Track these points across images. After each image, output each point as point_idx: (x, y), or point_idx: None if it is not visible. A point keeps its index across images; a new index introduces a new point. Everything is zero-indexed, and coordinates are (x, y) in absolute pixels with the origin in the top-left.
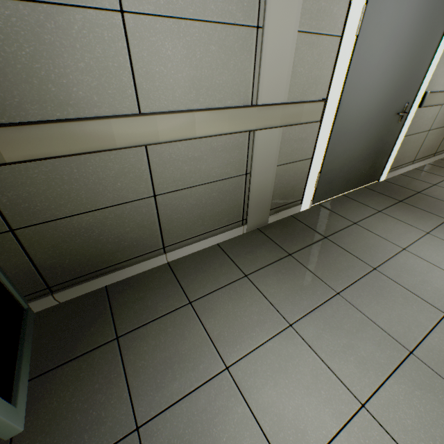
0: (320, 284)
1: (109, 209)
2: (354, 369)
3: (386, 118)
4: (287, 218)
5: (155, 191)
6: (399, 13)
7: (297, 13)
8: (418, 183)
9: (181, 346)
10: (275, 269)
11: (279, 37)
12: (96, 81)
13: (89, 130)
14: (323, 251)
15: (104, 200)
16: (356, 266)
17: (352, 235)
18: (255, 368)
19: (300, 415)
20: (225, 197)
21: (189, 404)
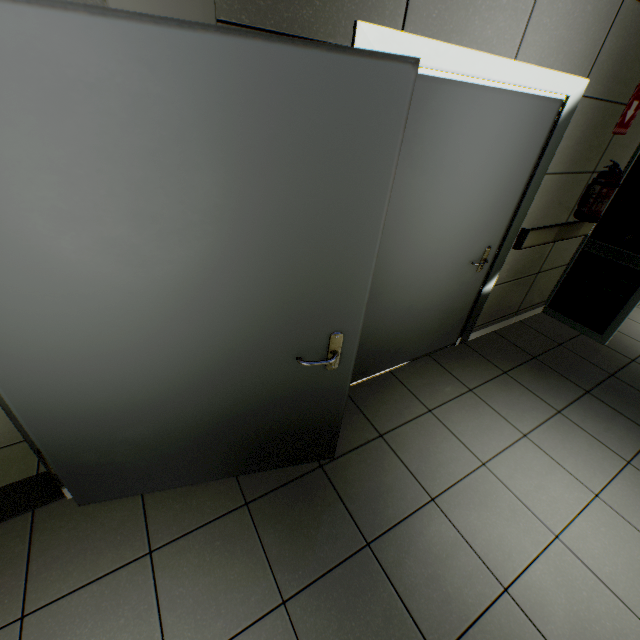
0: None
1: None
2: None
3: None
4: None
5: None
6: None
7: None
8: None
9: (636, 328)
10: None
11: None
12: None
13: None
14: None
15: None
16: None
17: None
18: None
19: None
20: None
21: None
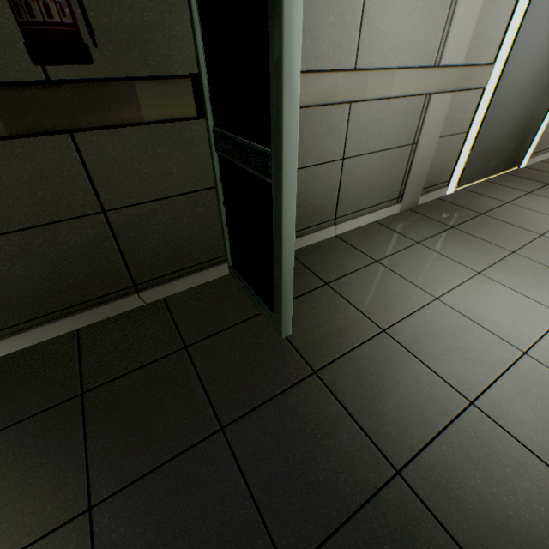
0: (492, 247)
1: (310, 168)
2: (548, 297)
3: (540, 90)
4: (435, 201)
5: (344, 154)
6: None
7: None
8: None
9: (387, 287)
10: (444, 238)
11: None
12: (335, 35)
13: (323, 83)
14: (485, 224)
15: (309, 158)
16: (522, 234)
17: (509, 212)
18: (461, 298)
19: (513, 322)
20: (391, 168)
21: (417, 318)
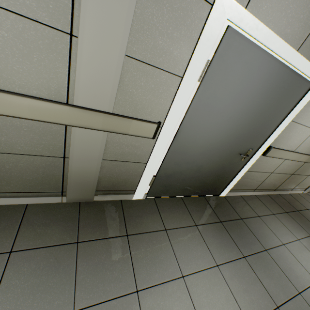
0: (68, 292)
1: None
2: None
3: (229, 154)
4: (115, 202)
5: None
6: (248, 79)
7: (124, 39)
8: (248, 209)
9: None
10: (47, 255)
11: (100, 53)
12: None
13: None
14: (111, 250)
15: None
16: (123, 281)
17: (152, 242)
18: None
19: None
20: (37, 169)
21: None
